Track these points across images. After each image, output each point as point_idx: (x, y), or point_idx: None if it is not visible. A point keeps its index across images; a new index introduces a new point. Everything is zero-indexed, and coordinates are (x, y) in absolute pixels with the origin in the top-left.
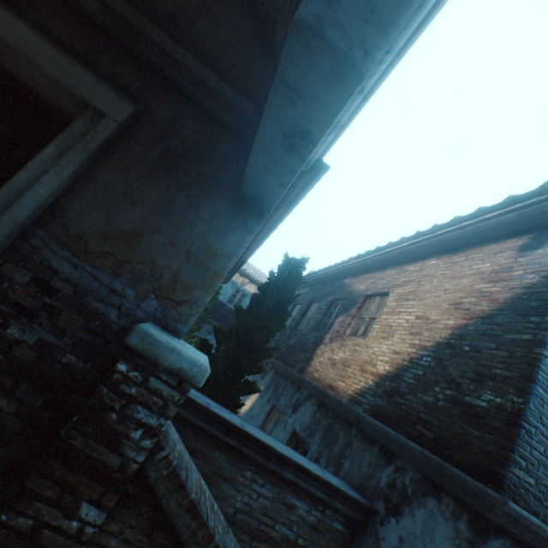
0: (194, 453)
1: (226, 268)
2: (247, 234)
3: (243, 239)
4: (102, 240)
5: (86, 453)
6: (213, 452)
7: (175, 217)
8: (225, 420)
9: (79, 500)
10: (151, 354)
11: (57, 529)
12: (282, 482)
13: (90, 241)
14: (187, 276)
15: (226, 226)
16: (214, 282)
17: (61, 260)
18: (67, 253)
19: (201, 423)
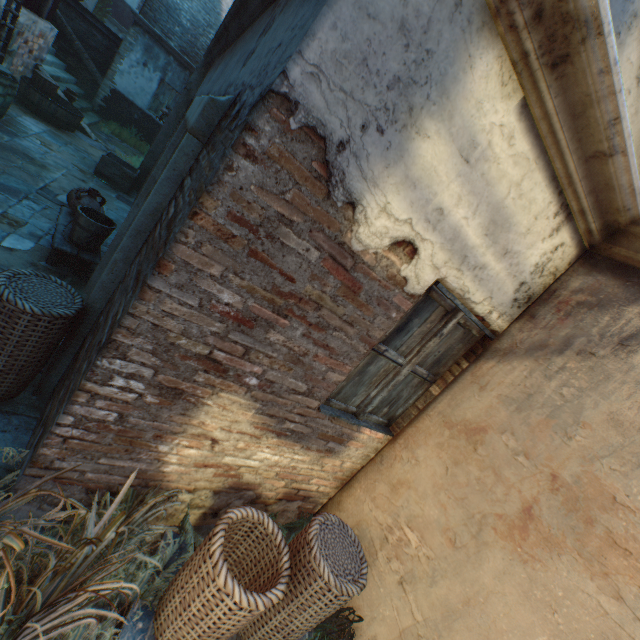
0: None
1: None
2: None
3: None
4: None
5: None
6: None
7: None
8: None
9: None
10: None
11: None
12: (89, 24)
13: None
14: None
15: None
16: None
17: None
18: None
19: None
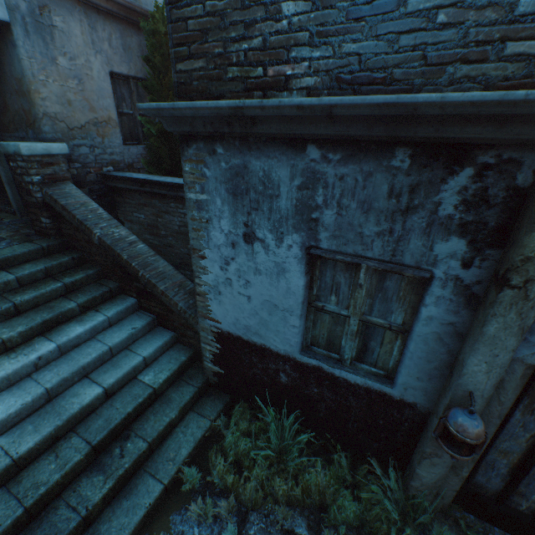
0: (146, 205)
1: (28, 84)
2: (16, 50)
3: (18, 55)
4: (5, 118)
5: (30, 201)
6: (152, 201)
7: (2, 77)
8: (133, 179)
9: (40, 217)
10: (7, 152)
11: (44, 228)
12: None
13: (5, 122)
14: (26, 106)
15: (10, 56)
16: (32, 99)
17: (9, 139)
18: (7, 134)
19: (131, 187)
